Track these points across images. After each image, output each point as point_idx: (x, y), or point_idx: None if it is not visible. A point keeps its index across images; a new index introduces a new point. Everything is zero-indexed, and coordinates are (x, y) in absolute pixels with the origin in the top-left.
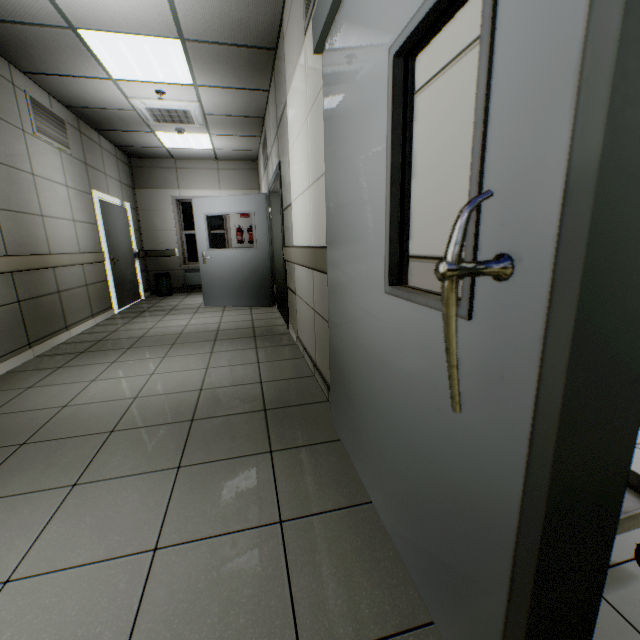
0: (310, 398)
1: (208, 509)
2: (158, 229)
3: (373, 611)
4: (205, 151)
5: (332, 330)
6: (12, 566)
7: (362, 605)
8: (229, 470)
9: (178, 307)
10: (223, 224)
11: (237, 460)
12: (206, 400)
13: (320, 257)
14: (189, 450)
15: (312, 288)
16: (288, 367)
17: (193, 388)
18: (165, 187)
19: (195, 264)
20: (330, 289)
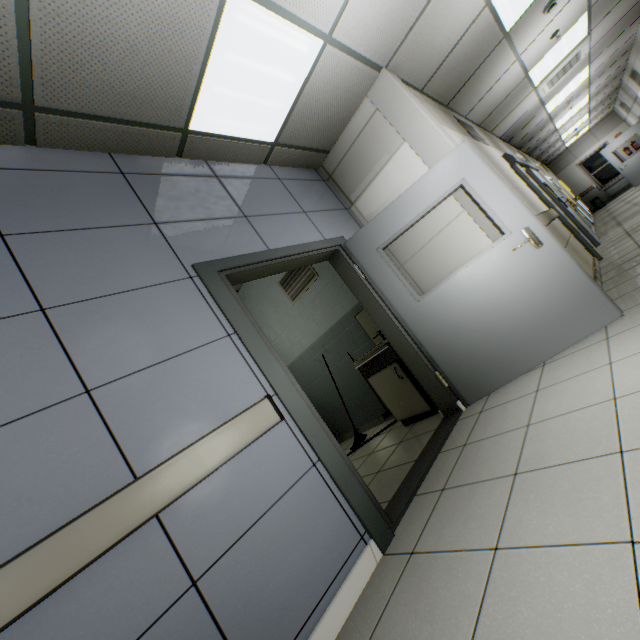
0: None
1: None
2: (576, 184)
3: None
4: (583, 133)
5: None
6: None
7: None
8: None
9: (619, 198)
10: None
11: None
12: None
13: None
14: None
15: None
16: None
17: None
18: (568, 164)
19: (607, 184)
20: None
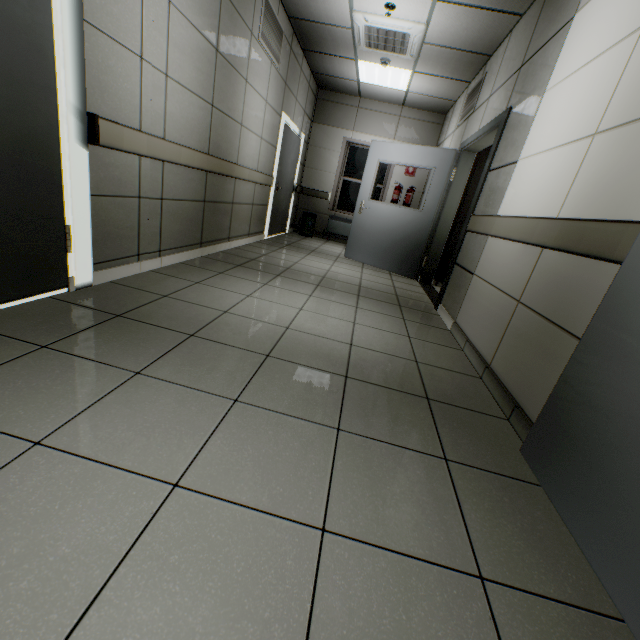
0: (482, 406)
1: (379, 504)
2: (320, 168)
3: None
4: (396, 92)
5: (596, 342)
6: (181, 468)
7: None
8: (397, 461)
9: (318, 250)
10: (383, 178)
11: (404, 451)
12: (358, 359)
13: (594, 234)
14: (347, 412)
15: (527, 273)
16: (445, 355)
17: (342, 339)
18: (341, 126)
19: (342, 213)
20: (623, 284)
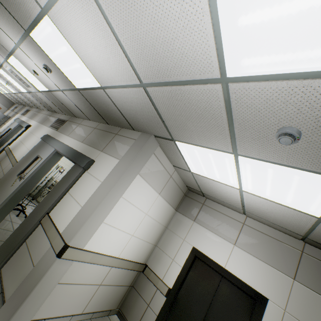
0: None
1: None
2: None
3: None
4: (0, 91)
5: None
6: None
7: None
8: None
9: None
10: None
11: None
12: None
13: None
14: None
15: None
16: None
17: None
18: None
19: None
20: None
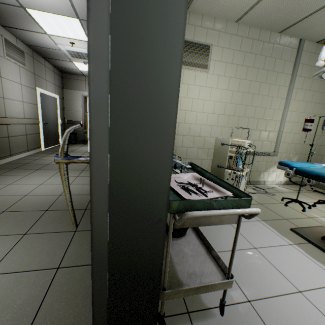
0: None
1: (26, 257)
2: (73, 110)
3: (75, 319)
4: None
5: None
6: None
7: (72, 315)
8: (49, 238)
9: (75, 150)
10: None
11: (56, 233)
12: (60, 201)
13: None
14: (35, 226)
15: None
16: None
17: (57, 194)
18: (79, 89)
19: None
20: None
